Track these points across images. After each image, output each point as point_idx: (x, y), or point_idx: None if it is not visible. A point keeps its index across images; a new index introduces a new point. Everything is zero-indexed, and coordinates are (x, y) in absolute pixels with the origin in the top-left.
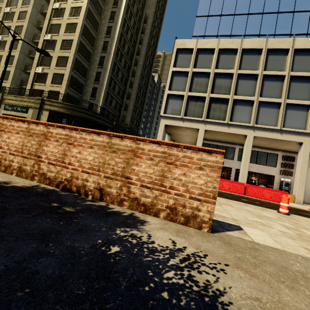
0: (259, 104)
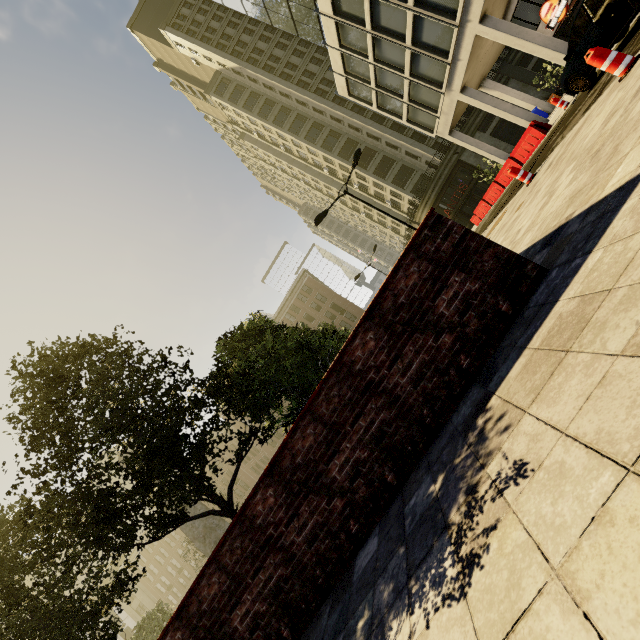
0: None
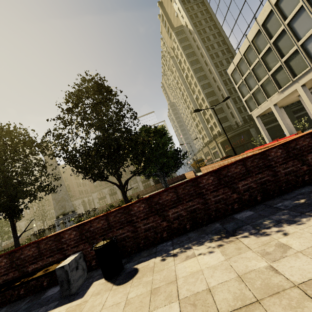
0: (287, 61)
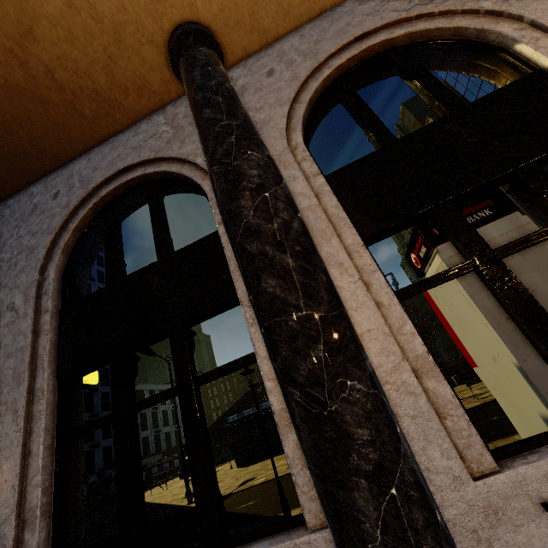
0: None
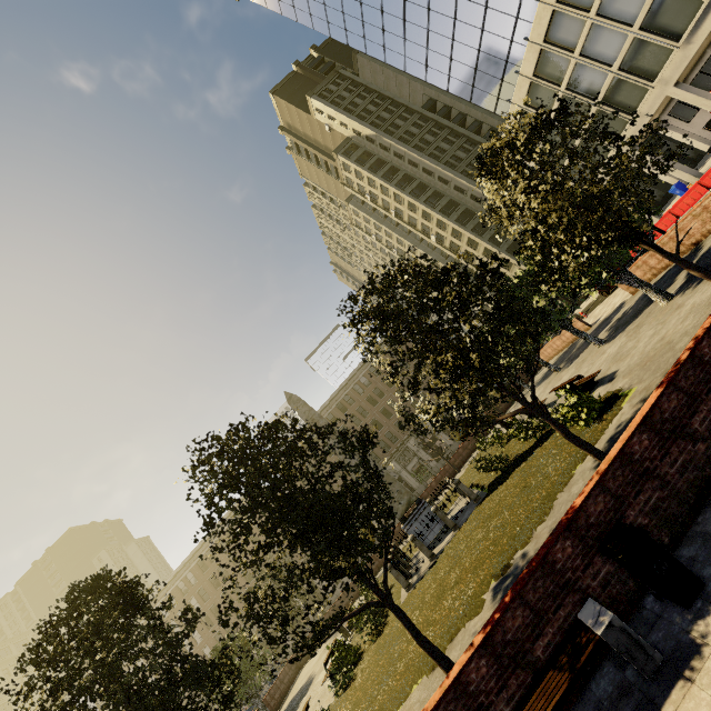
0: (624, 66)
